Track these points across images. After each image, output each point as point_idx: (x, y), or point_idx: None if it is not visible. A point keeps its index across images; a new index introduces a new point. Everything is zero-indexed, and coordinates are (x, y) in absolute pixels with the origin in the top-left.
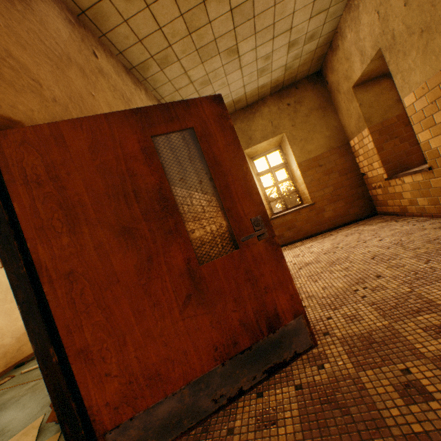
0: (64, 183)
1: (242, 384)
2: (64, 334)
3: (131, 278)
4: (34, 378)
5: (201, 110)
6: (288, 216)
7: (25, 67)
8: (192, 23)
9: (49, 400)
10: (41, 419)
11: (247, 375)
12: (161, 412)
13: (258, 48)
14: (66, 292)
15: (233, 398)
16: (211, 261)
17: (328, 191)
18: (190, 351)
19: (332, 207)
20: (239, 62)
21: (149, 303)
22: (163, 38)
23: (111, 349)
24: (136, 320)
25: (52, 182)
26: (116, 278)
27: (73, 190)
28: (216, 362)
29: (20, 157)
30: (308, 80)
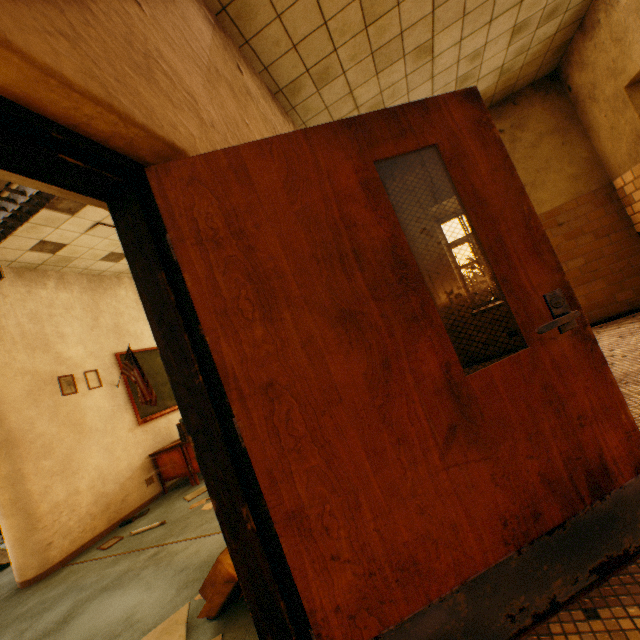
0: (251, 241)
1: (554, 590)
2: (265, 485)
3: (360, 395)
4: (151, 543)
5: (446, 115)
6: (504, 308)
7: (177, 74)
8: (372, 8)
9: (185, 579)
10: (186, 610)
11: (562, 574)
12: (423, 630)
13: (464, 41)
14: (264, 416)
15: (541, 616)
16: (484, 368)
17: (575, 266)
18: (462, 526)
19: (583, 290)
20: (431, 68)
21: (389, 438)
22: (327, 39)
23: (337, 514)
24: (372, 466)
25: (234, 241)
26: (337, 394)
27: (264, 252)
28: (507, 548)
29: (188, 203)
30: (534, 88)
